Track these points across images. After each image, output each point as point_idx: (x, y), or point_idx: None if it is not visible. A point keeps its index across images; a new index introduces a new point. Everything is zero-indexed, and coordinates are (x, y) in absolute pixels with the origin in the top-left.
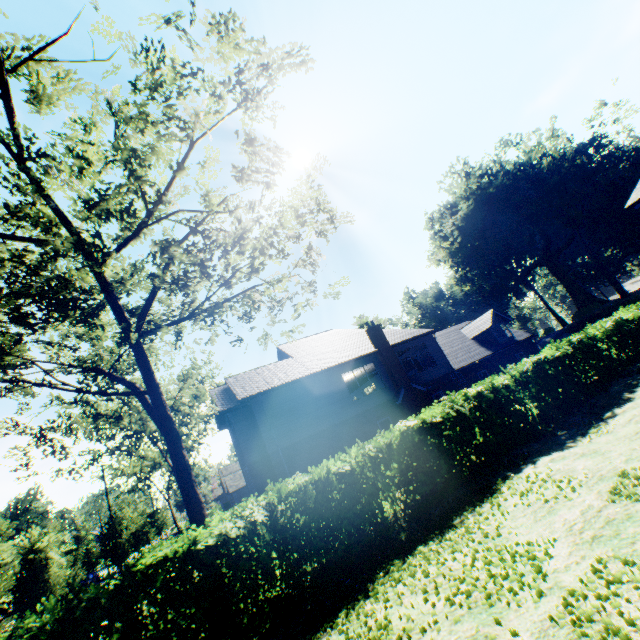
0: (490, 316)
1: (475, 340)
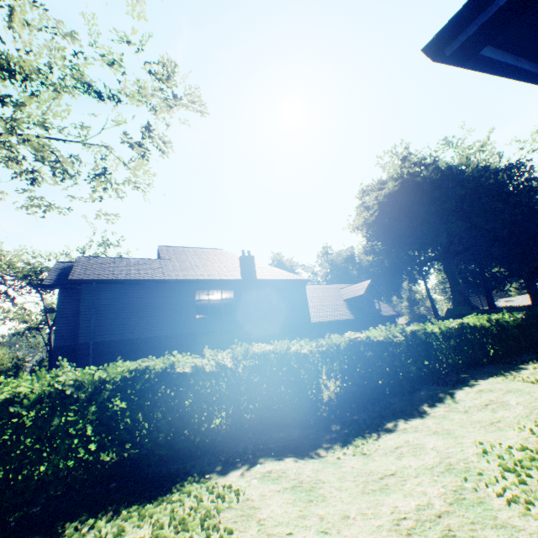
0: (366, 285)
1: (347, 302)
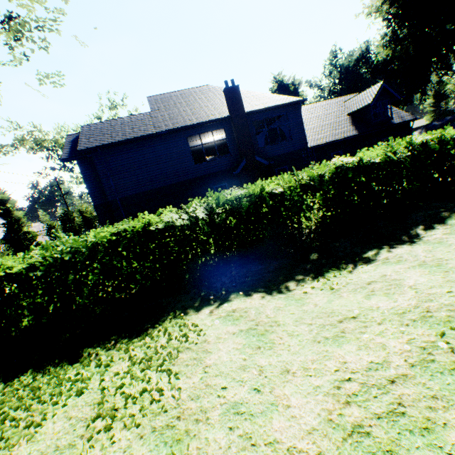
0: (376, 90)
1: (351, 117)
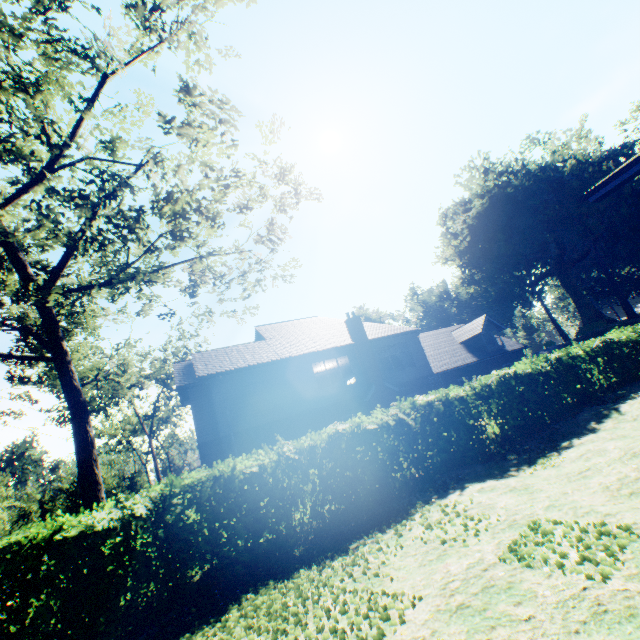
0: (482, 322)
1: (463, 345)
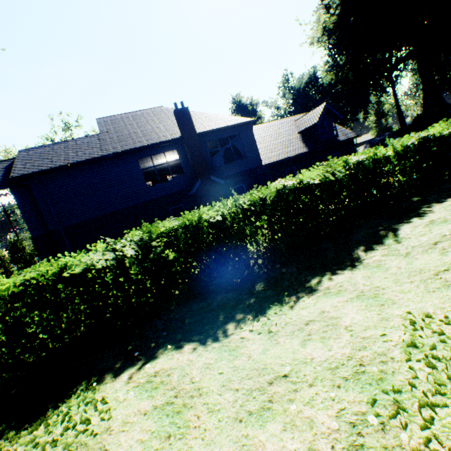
0: (321, 111)
1: (301, 135)
